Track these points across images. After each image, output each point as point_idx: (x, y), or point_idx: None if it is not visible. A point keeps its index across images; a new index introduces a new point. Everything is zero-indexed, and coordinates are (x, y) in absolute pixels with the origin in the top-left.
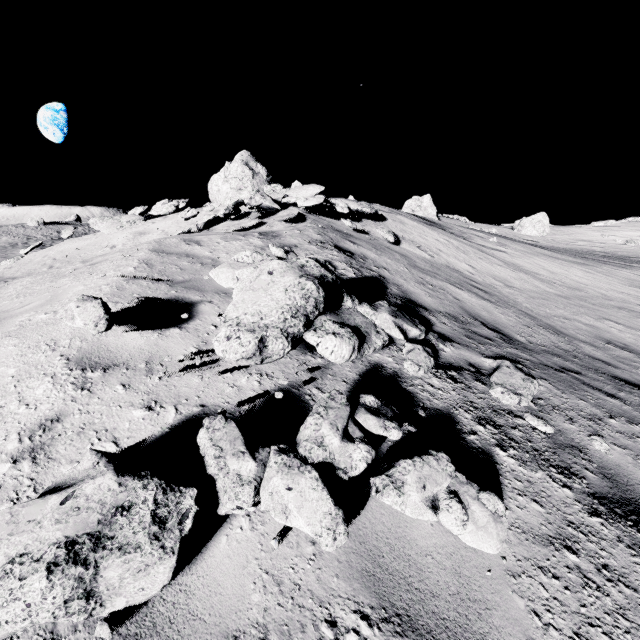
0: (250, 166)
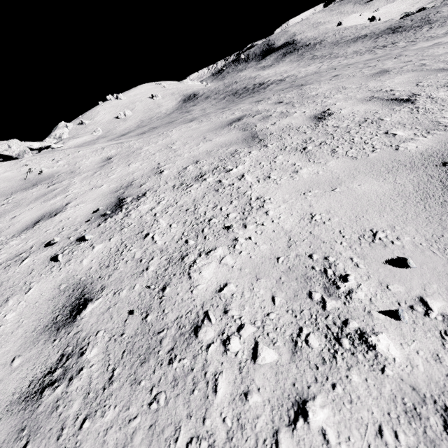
0: None
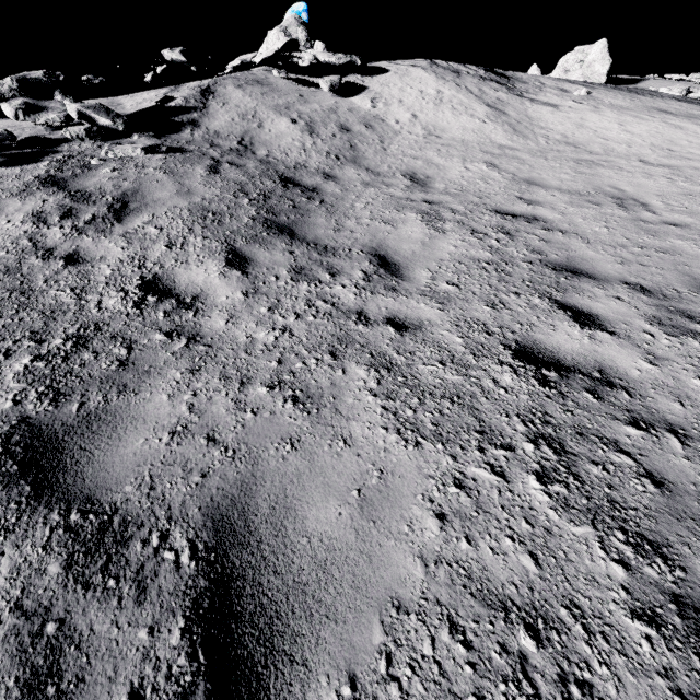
0: (289, 32)
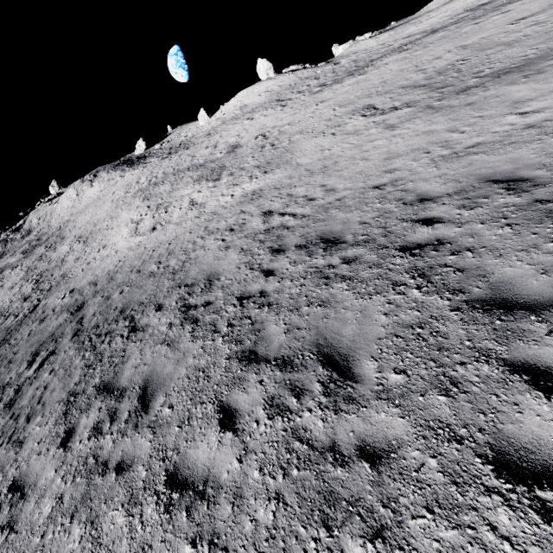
0: (53, 186)
